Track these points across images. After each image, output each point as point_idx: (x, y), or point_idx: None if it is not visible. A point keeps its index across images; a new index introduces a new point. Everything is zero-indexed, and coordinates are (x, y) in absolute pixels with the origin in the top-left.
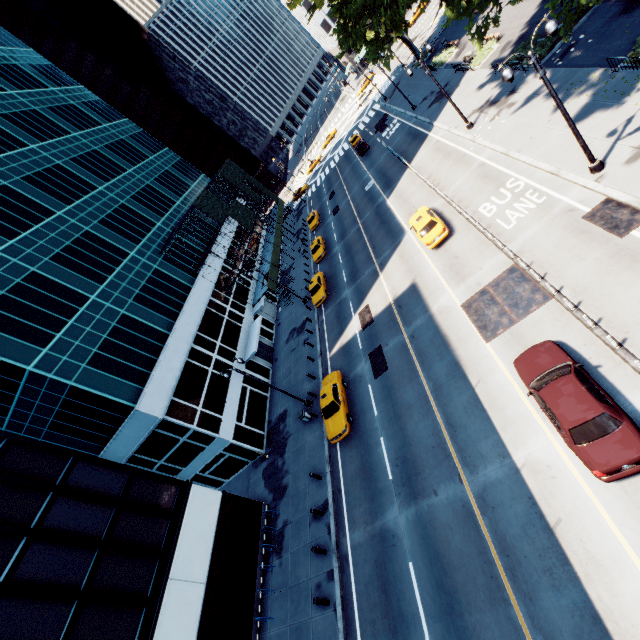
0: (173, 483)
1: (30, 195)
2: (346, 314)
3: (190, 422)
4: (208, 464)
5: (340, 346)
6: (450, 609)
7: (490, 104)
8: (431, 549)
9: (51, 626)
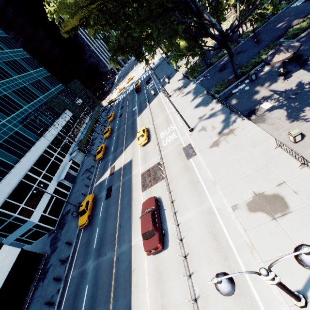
0: None
1: None
2: (107, 167)
3: (14, 212)
4: (24, 233)
5: (99, 182)
6: (92, 306)
7: (178, 89)
8: (96, 279)
9: None
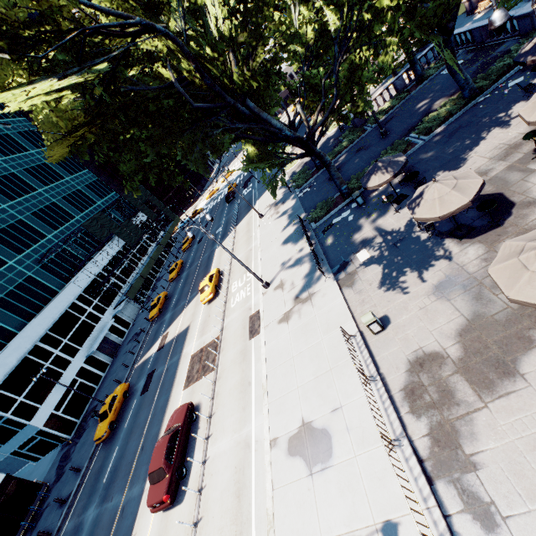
0: None
1: None
2: (158, 334)
3: (6, 411)
4: (24, 443)
5: (143, 360)
6: None
7: (274, 205)
8: None
9: None
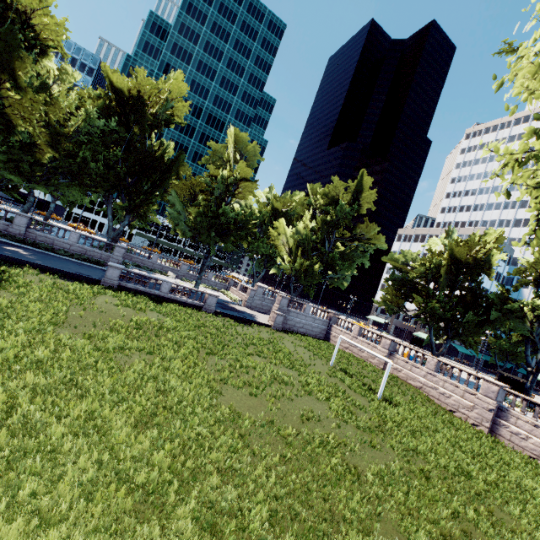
0: None
1: None
2: None
3: None
4: None
5: None
6: None
7: None
8: None
9: None
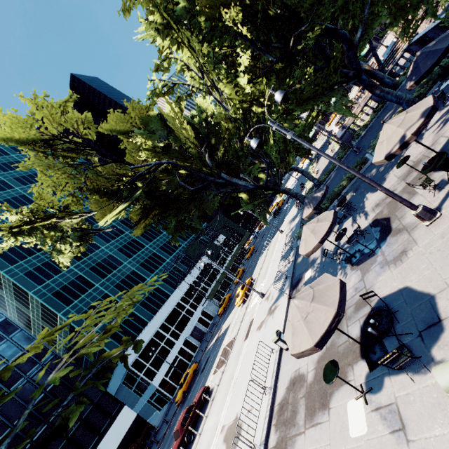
0: (118, 402)
1: (117, 257)
2: (219, 327)
3: (140, 372)
4: (152, 396)
5: (209, 347)
6: None
7: (290, 221)
8: None
9: (56, 445)
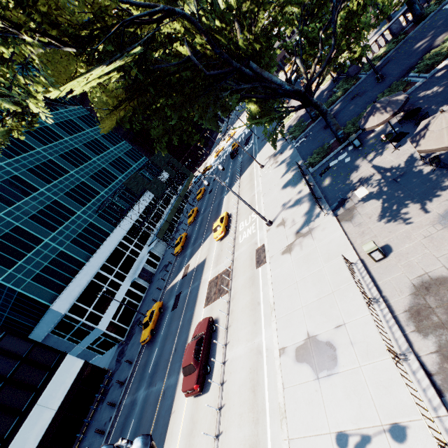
0: (57, 352)
1: (28, 180)
2: (182, 265)
3: (82, 317)
4: (94, 341)
5: (172, 285)
6: None
7: (273, 156)
8: (141, 414)
9: None
